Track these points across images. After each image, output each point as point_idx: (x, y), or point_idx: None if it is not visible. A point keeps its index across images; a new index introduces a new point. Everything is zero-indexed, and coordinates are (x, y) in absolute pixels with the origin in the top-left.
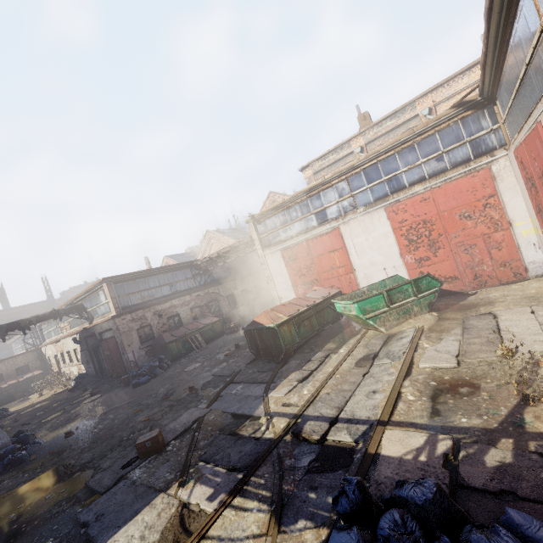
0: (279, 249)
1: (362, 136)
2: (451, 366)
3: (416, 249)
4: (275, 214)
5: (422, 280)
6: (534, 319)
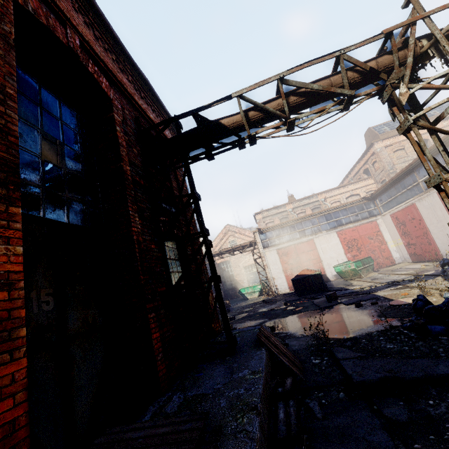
0: (275, 249)
1: (292, 204)
2: (412, 271)
3: (351, 251)
4: (273, 229)
5: (369, 258)
6: (418, 265)
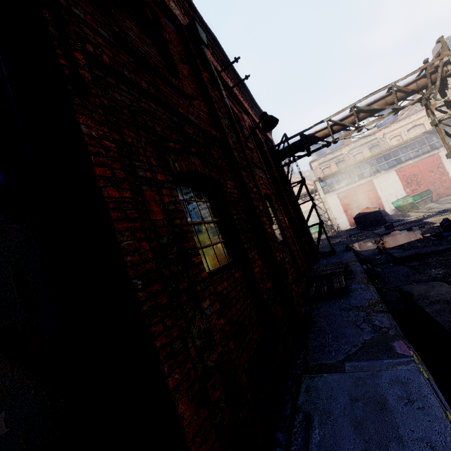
0: (335, 193)
1: (348, 146)
2: None
3: (411, 186)
4: (333, 176)
5: (427, 191)
6: None
